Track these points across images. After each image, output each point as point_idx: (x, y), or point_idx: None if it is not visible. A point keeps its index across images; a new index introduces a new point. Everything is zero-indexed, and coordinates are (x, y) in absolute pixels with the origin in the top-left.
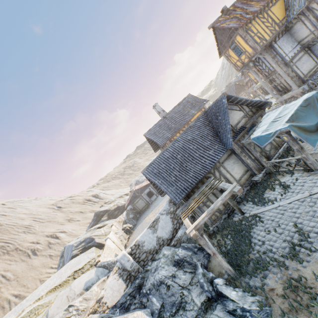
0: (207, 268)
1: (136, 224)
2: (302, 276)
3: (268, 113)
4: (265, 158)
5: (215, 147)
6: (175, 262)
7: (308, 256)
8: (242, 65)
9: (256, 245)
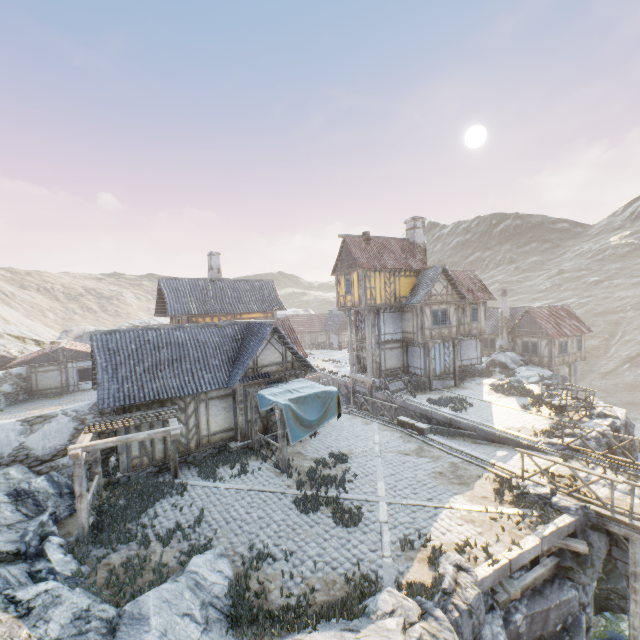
0: (58, 523)
1: (1, 410)
2: (151, 556)
3: (302, 379)
4: (263, 428)
5: (219, 374)
6: (15, 490)
7: (178, 543)
8: (344, 304)
9: (147, 517)
